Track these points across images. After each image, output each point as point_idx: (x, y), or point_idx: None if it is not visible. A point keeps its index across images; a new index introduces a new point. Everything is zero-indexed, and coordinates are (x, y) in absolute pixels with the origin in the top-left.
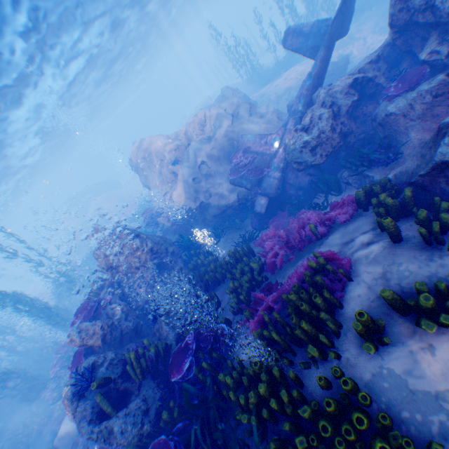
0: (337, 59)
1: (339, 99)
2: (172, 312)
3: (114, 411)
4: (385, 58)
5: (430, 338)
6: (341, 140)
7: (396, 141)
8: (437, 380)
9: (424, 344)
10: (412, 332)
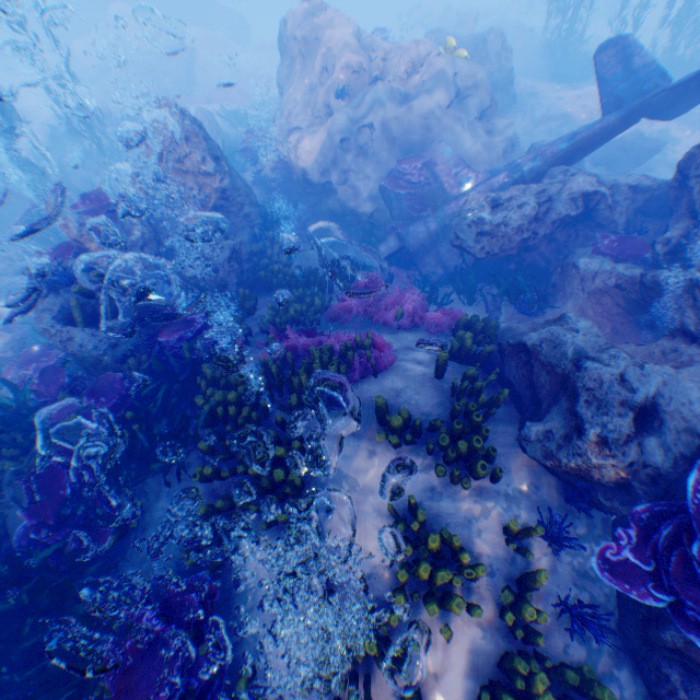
0: (656, 136)
1: (559, 203)
2: (199, 282)
3: (85, 325)
4: (653, 199)
5: (378, 447)
6: (517, 250)
7: (554, 298)
8: (355, 469)
9: (371, 447)
10: (372, 437)
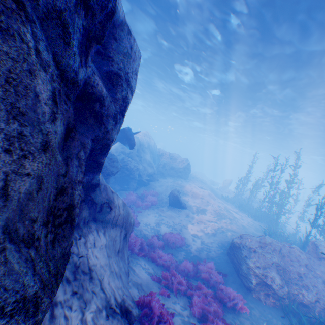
0: (201, 208)
1: None
2: None
3: None
4: None
5: None
6: None
7: None
8: None
9: None
10: None
